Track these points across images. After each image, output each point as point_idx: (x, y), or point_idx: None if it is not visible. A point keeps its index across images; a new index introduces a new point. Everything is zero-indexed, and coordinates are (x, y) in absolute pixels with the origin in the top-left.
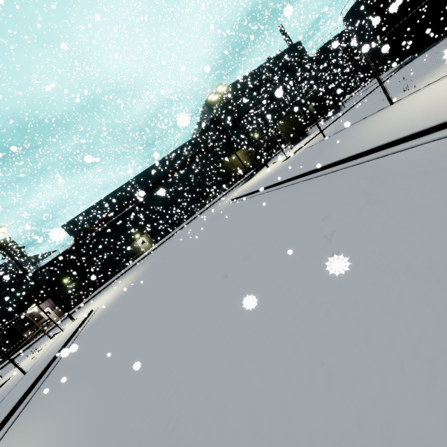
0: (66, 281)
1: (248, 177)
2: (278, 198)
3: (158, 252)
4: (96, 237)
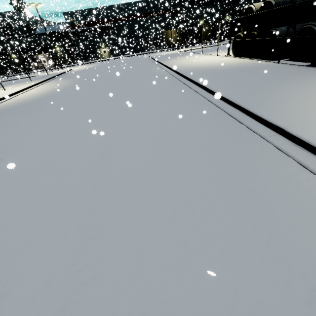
0: (58, 49)
1: (176, 48)
2: (145, 63)
3: (108, 62)
4: (80, 32)
